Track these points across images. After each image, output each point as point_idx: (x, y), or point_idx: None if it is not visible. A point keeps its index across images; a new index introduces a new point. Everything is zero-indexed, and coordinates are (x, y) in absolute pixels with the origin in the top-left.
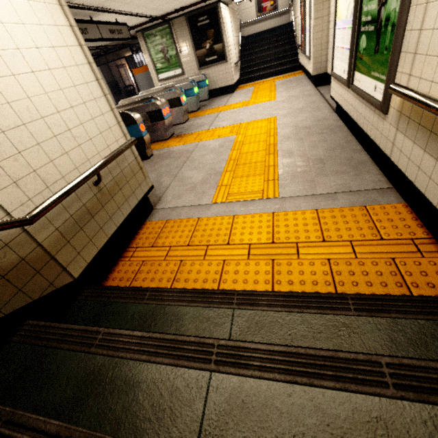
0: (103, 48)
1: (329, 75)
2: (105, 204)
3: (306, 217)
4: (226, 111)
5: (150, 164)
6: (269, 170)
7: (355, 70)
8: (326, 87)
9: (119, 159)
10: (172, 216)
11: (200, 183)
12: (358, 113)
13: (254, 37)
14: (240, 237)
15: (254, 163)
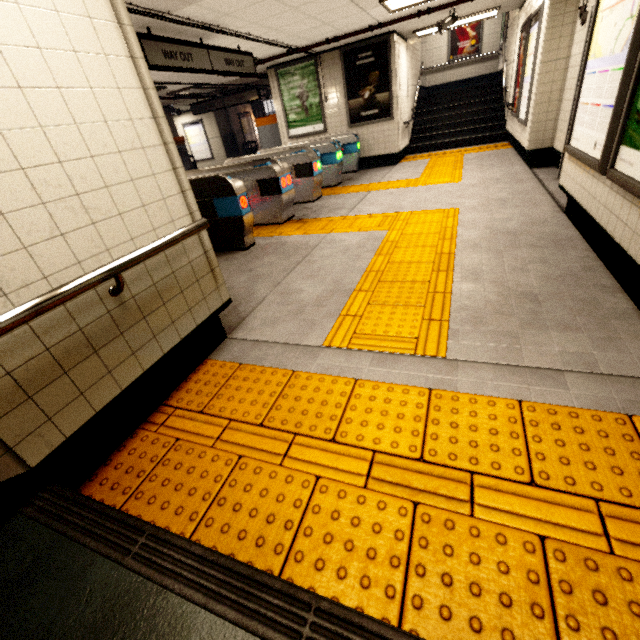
0: (221, 88)
1: (557, 152)
2: (127, 328)
3: (498, 414)
4: (380, 192)
5: (245, 259)
6: (435, 301)
7: (622, 144)
8: (548, 171)
9: (172, 251)
10: (251, 358)
11: (313, 305)
12: (620, 222)
13: (439, 89)
14: (359, 431)
15: (409, 283)
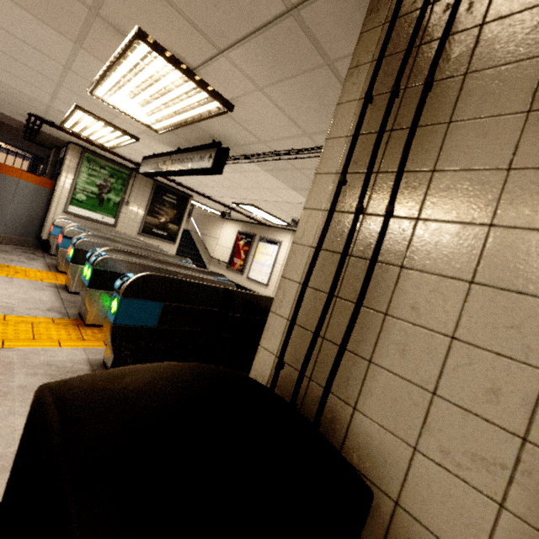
0: None
1: None
2: None
3: None
4: None
5: None
6: None
7: None
8: None
9: None
10: None
11: None
12: None
13: None
14: None
15: None
